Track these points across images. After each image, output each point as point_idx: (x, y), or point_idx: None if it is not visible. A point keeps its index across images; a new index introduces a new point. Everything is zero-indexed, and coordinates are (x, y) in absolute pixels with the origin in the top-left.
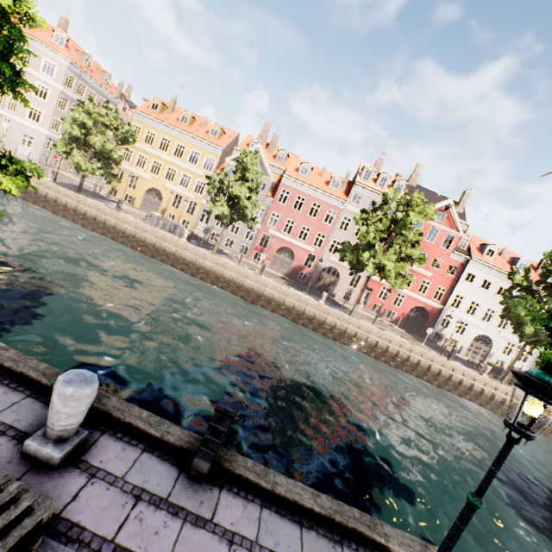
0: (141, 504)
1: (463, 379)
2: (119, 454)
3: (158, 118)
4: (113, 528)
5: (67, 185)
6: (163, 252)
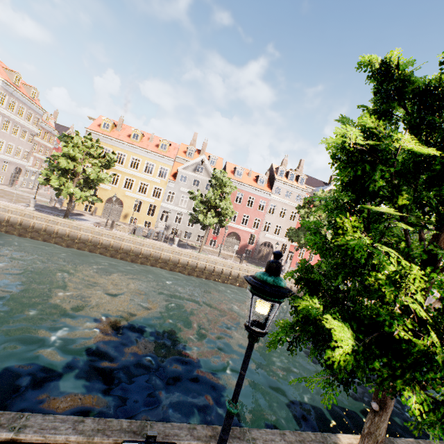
0: None
1: None
2: None
3: (111, 136)
4: None
5: (35, 206)
6: (161, 260)
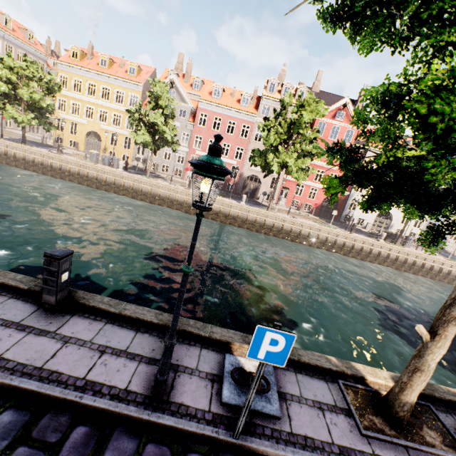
0: None
1: (363, 246)
2: None
3: (80, 65)
4: None
5: (16, 139)
6: (105, 183)
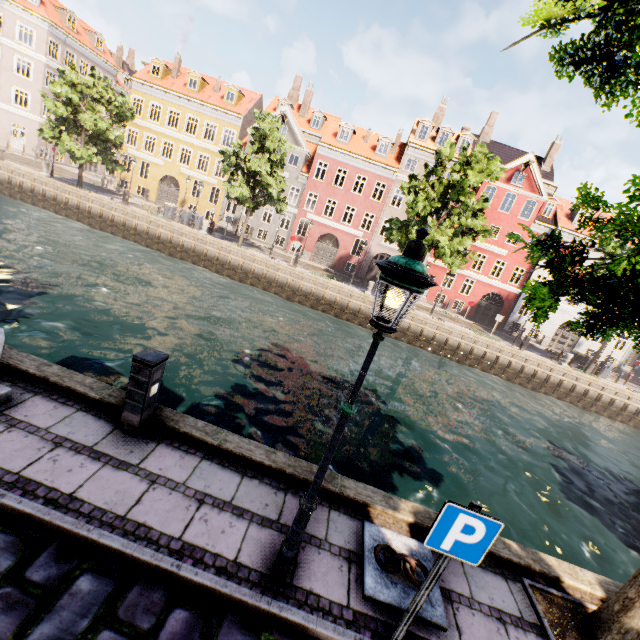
0: (59, 450)
1: (537, 371)
2: (49, 411)
3: (161, 86)
4: (22, 465)
5: (68, 180)
6: (181, 248)
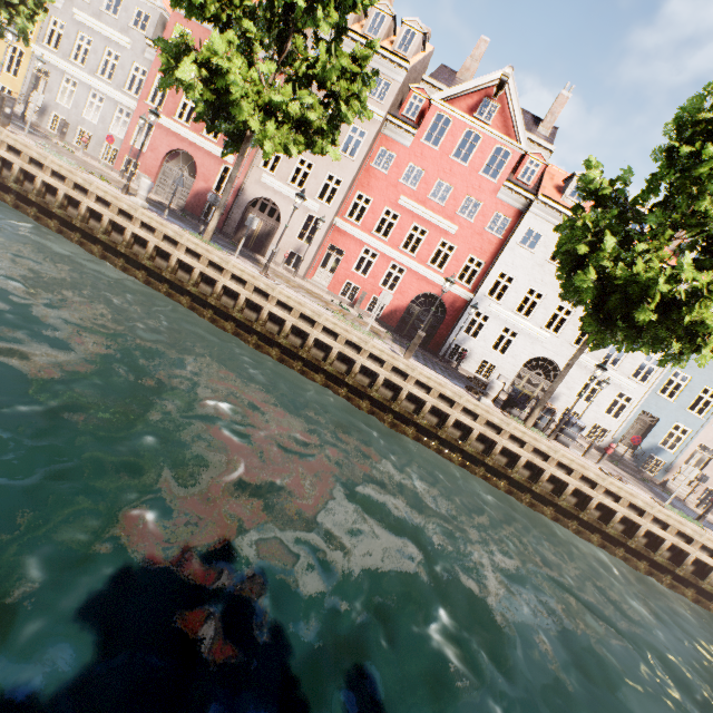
0: None
1: (427, 401)
2: None
3: None
4: None
5: None
6: None
